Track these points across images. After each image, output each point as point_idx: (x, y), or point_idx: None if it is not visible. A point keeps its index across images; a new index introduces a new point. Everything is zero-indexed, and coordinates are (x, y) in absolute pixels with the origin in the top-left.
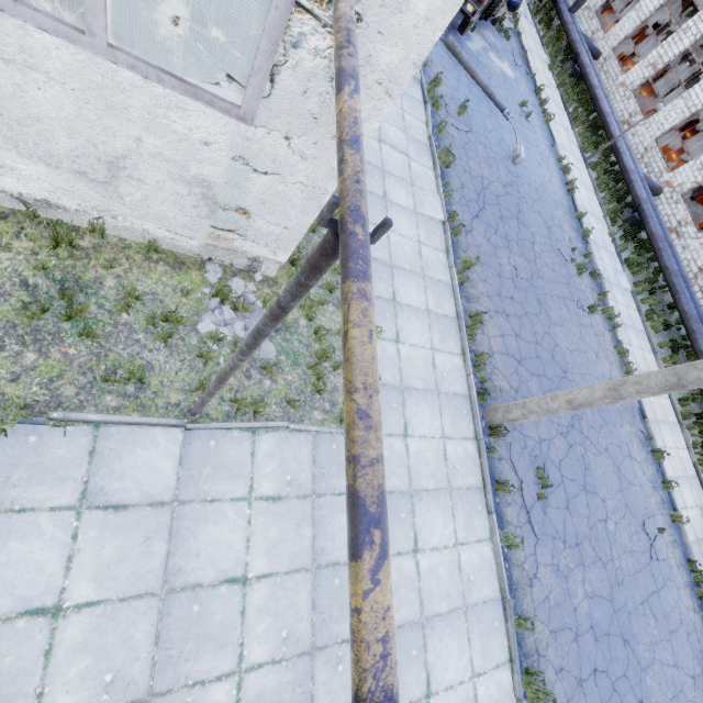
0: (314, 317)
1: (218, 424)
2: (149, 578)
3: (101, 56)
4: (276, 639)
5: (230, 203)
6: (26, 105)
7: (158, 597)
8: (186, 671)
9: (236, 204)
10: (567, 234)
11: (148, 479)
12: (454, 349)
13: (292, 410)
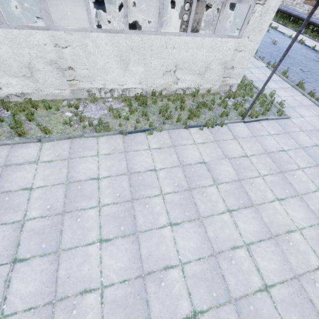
0: (253, 95)
1: (250, 120)
2: (261, 150)
3: (214, 38)
4: (305, 162)
5: (229, 66)
6: (196, 58)
7: (266, 154)
8: (286, 168)
9: (231, 66)
10: (312, 55)
11: (244, 133)
12: (299, 95)
13: (264, 116)
